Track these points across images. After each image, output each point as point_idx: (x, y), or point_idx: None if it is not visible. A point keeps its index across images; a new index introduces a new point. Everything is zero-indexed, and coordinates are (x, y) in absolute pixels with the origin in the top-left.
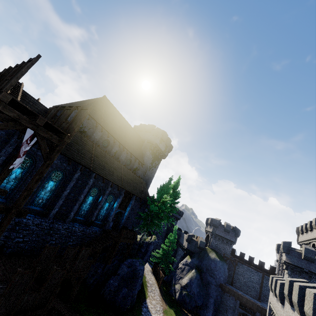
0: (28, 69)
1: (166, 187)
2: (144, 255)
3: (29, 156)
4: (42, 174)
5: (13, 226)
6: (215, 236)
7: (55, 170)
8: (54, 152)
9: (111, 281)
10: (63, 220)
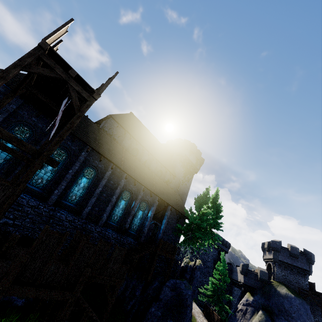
0: (63, 27)
1: (203, 195)
2: (190, 283)
3: (65, 150)
4: (73, 124)
5: (47, 218)
6: (279, 264)
7: (87, 166)
8: (84, 106)
9: (152, 309)
10: (96, 223)
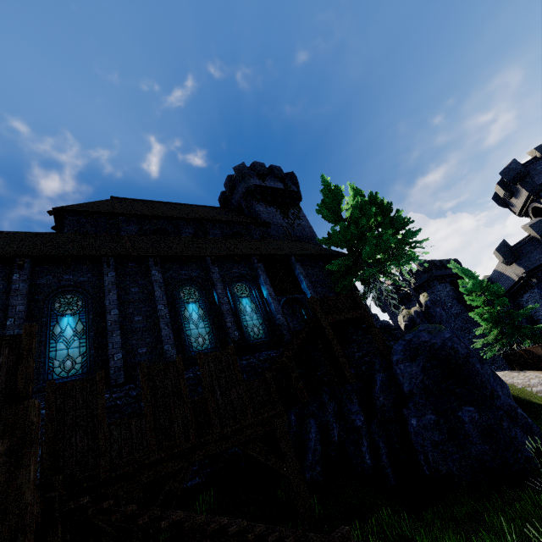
0: None
1: (325, 194)
2: None
3: None
4: None
5: None
6: None
7: (53, 296)
8: None
9: (411, 422)
10: None
